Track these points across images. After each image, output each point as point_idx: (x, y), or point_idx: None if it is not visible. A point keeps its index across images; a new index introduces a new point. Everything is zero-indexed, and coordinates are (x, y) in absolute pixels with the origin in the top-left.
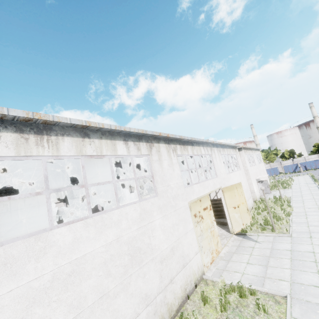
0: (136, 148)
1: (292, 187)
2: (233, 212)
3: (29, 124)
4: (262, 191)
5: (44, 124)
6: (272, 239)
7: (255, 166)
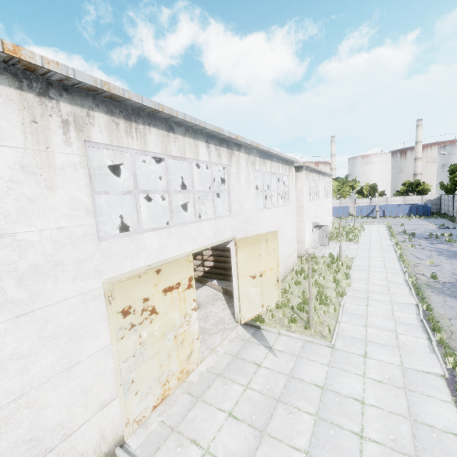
0: None
1: (359, 240)
2: (247, 285)
3: None
4: (317, 241)
5: None
6: (300, 350)
7: (317, 202)
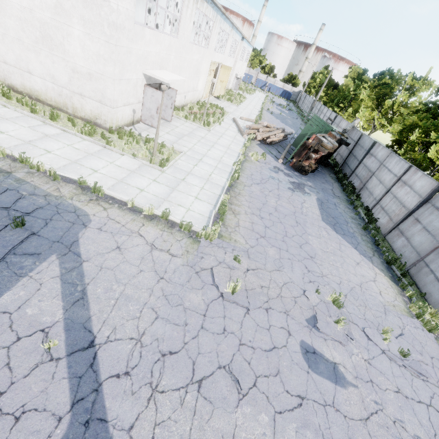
0: (213, 16)
1: (251, 95)
2: (219, 83)
3: None
4: (234, 86)
5: None
6: (230, 105)
7: (241, 62)
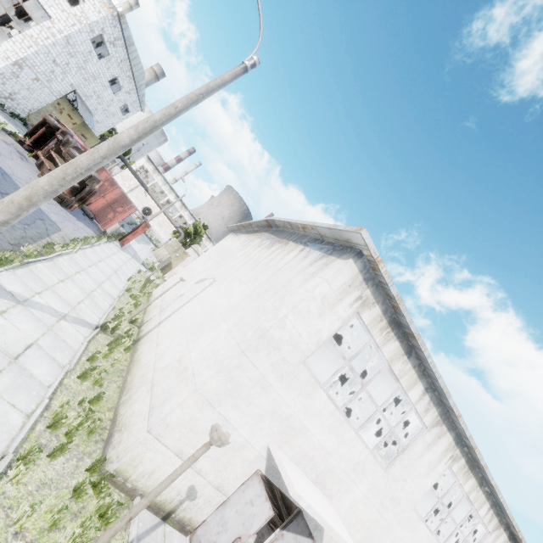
0: (489, 519)
1: None
2: None
3: (472, 460)
4: None
5: (476, 464)
6: None
7: None
